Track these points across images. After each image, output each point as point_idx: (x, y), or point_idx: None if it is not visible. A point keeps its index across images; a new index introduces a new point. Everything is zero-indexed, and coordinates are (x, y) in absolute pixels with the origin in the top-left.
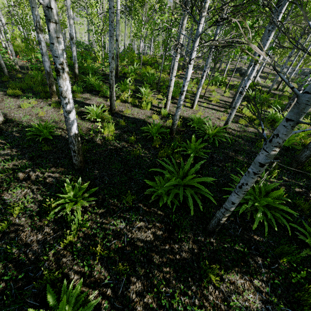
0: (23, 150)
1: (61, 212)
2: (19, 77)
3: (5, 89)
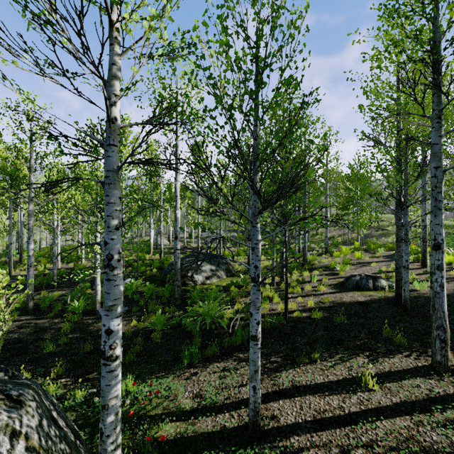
0: None
1: None
2: None
3: None
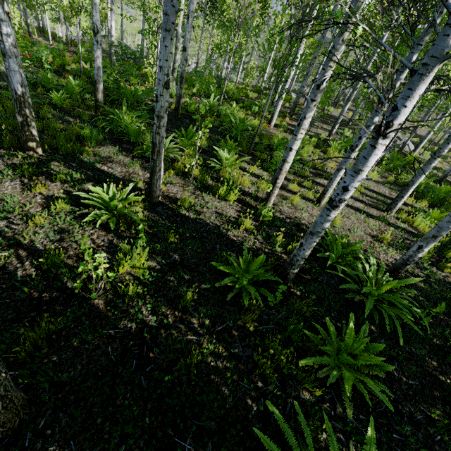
0: None
1: None
2: None
3: None
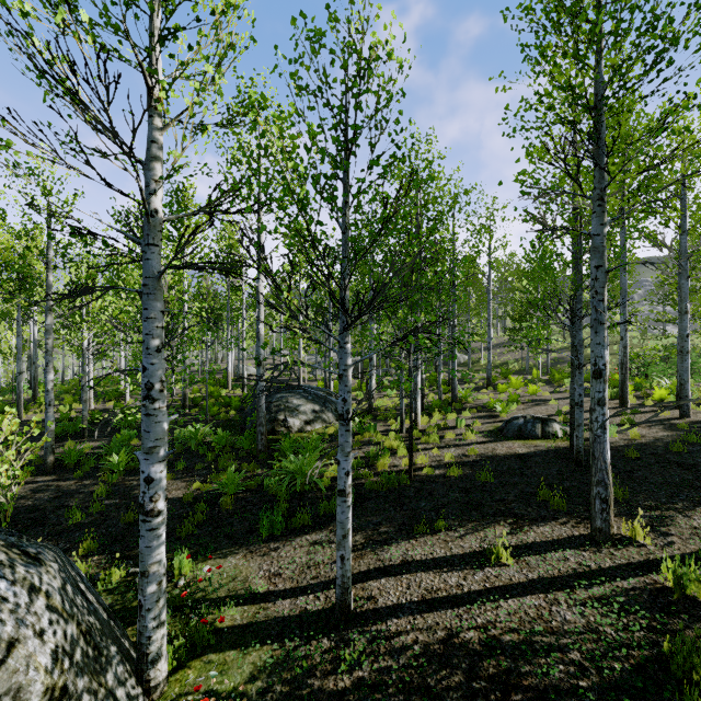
0: None
1: None
2: None
3: None
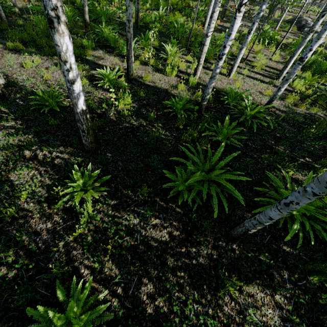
0: (28, 123)
1: (70, 201)
2: (20, 24)
3: (4, 40)
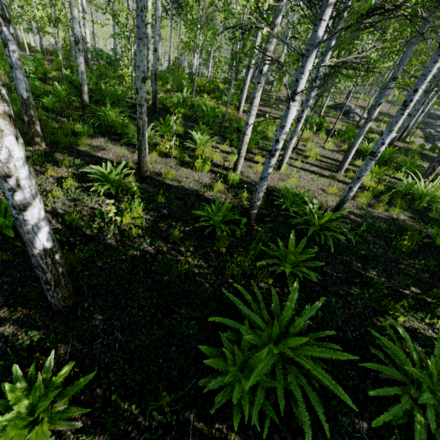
0: None
1: None
2: None
3: None
